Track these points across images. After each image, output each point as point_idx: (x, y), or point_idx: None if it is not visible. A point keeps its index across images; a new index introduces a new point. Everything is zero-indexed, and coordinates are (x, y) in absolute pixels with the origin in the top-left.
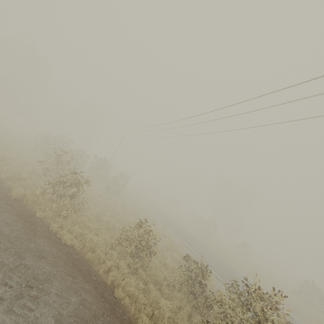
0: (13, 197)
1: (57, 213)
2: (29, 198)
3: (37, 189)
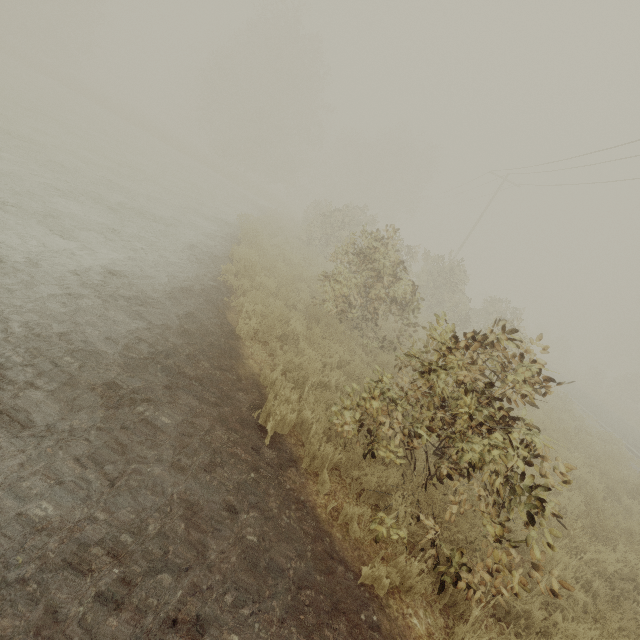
0: (267, 442)
1: (436, 560)
2: (320, 450)
3: (345, 411)
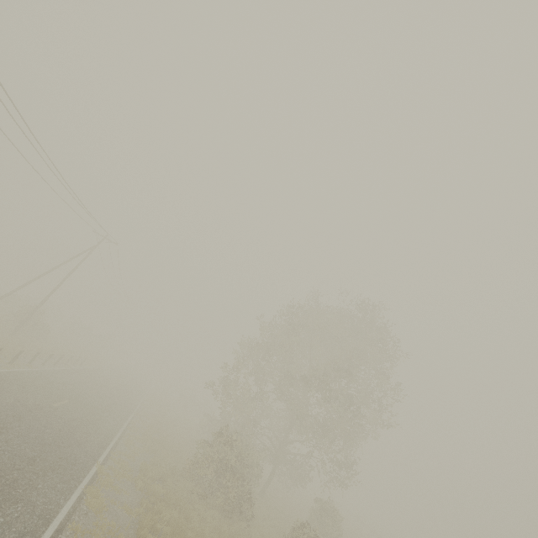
0: None
1: None
2: None
3: None
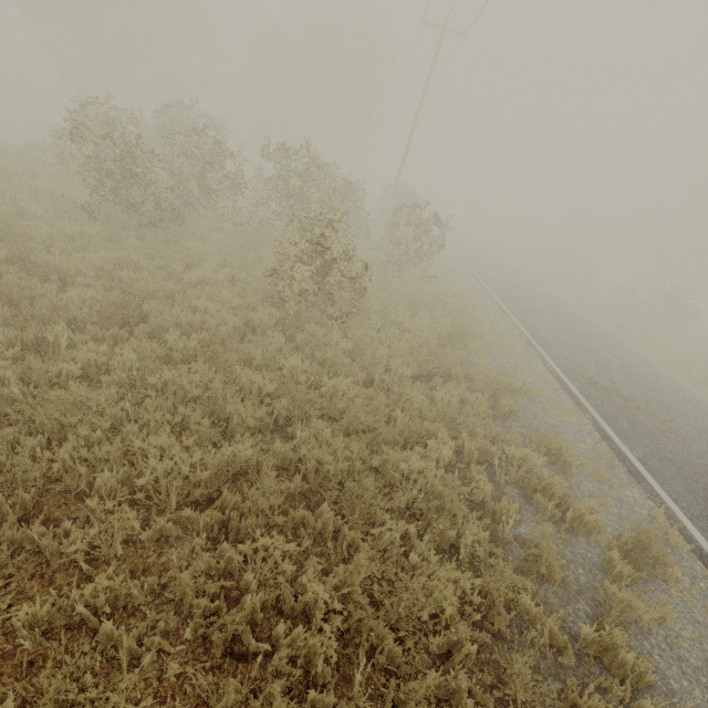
0: None
1: None
2: None
3: None
